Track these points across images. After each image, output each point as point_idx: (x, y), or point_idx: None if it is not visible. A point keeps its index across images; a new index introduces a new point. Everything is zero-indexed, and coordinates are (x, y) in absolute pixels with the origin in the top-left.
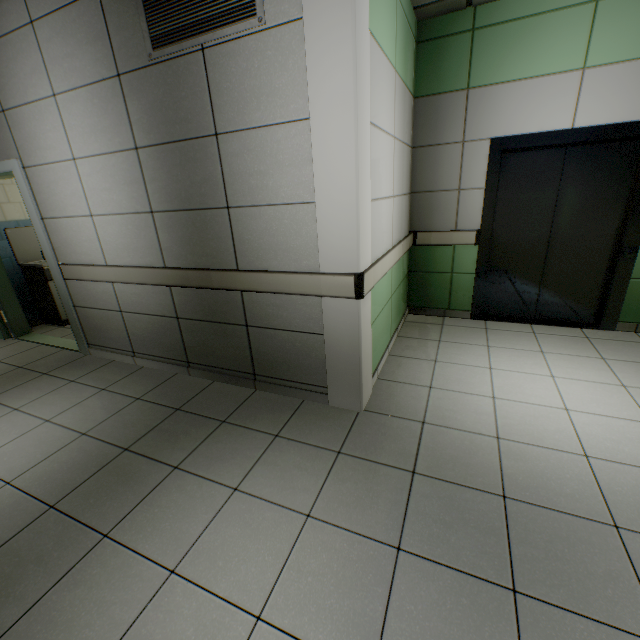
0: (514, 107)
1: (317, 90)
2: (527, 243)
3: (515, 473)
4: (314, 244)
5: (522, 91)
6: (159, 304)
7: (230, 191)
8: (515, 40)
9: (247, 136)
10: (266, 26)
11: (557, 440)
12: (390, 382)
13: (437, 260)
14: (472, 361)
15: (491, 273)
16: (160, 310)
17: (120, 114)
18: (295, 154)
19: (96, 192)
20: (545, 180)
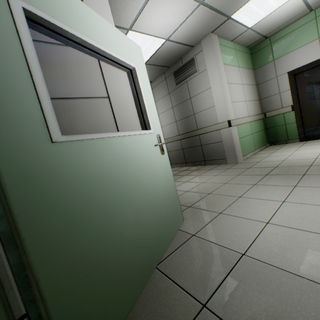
0: (294, 59)
1: (211, 81)
2: (318, 104)
3: (283, 164)
4: (216, 116)
5: (295, 54)
6: (177, 146)
7: (194, 110)
8: (287, 40)
9: (197, 96)
10: (199, 73)
11: (307, 157)
12: (251, 158)
13: (277, 121)
14: (289, 150)
15: (305, 121)
16: (178, 148)
17: (169, 101)
18: (208, 96)
19: (163, 121)
20: (318, 78)
